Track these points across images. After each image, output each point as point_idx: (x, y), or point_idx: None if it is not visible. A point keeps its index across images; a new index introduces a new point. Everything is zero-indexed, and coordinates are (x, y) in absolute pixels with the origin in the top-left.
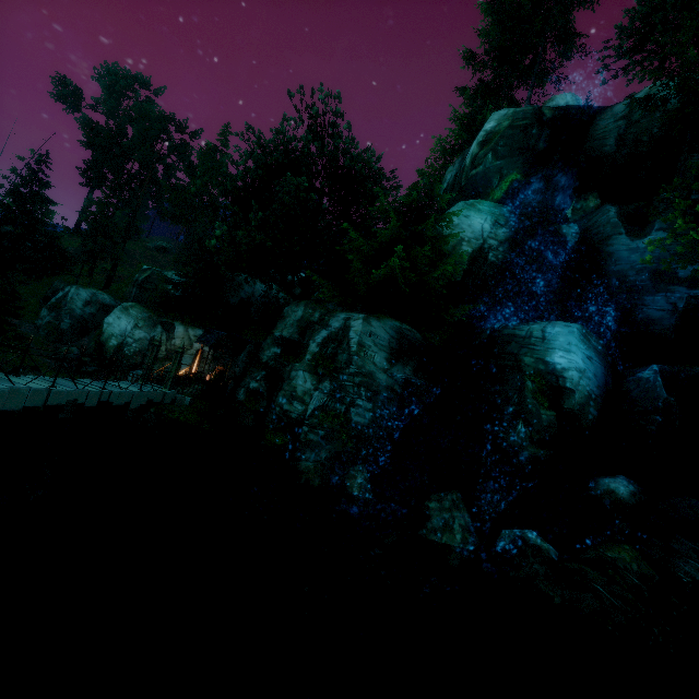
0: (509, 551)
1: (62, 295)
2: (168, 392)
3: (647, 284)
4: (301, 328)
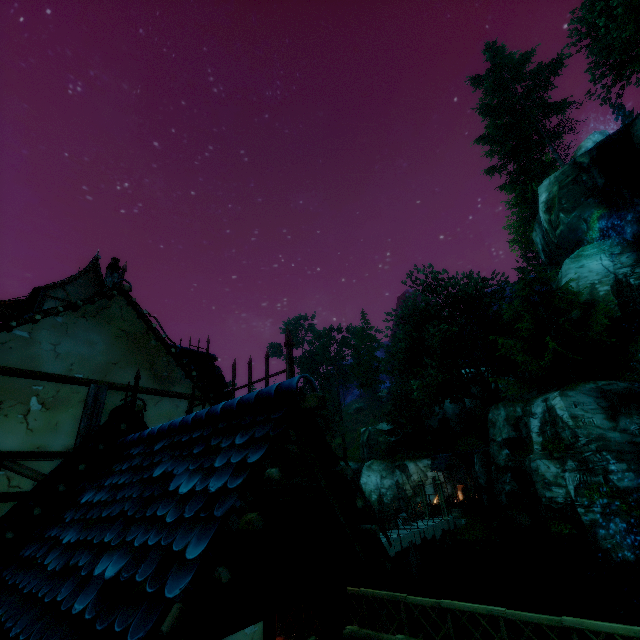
0: None
1: None
2: (449, 519)
3: None
4: (513, 425)
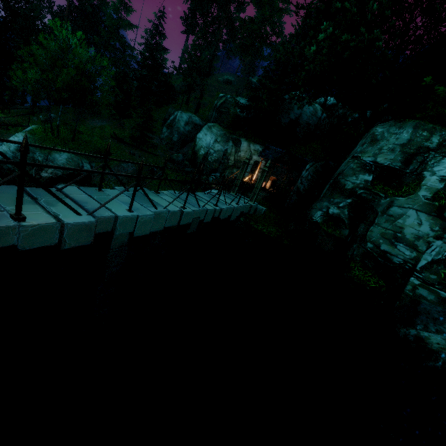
0: None
1: (173, 118)
2: (253, 205)
3: None
4: (408, 154)
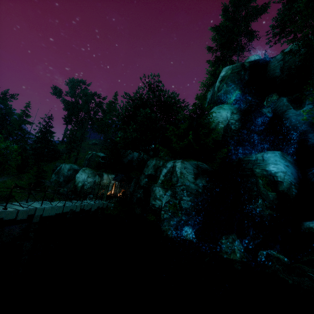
0: (264, 260)
1: (59, 168)
2: (105, 202)
3: (308, 129)
4: (155, 169)
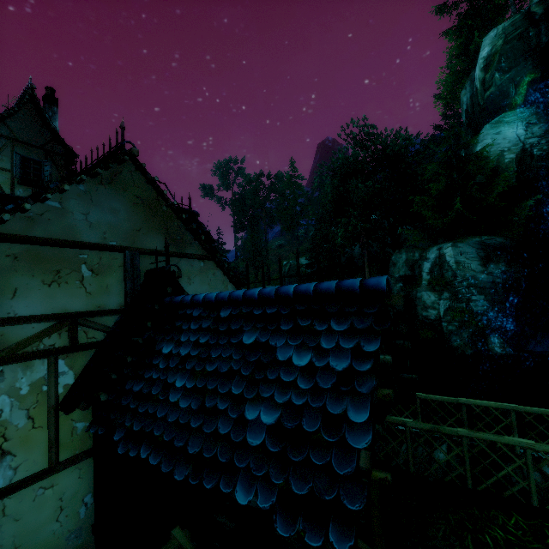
0: None
1: None
2: None
3: None
4: (410, 266)
